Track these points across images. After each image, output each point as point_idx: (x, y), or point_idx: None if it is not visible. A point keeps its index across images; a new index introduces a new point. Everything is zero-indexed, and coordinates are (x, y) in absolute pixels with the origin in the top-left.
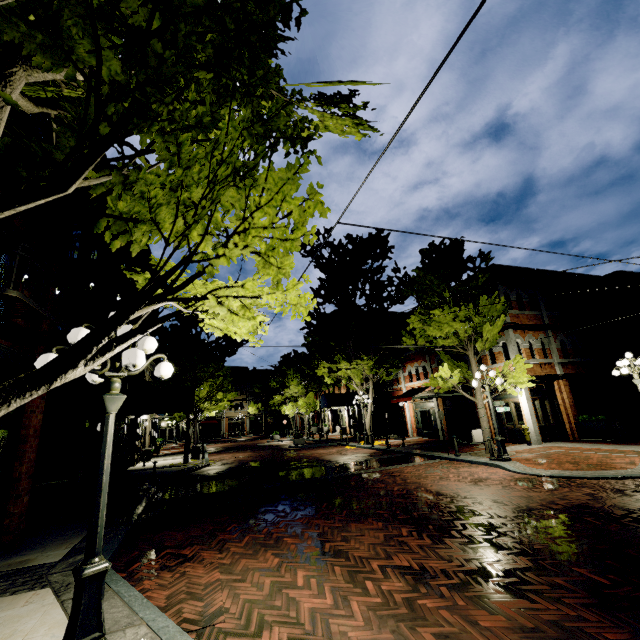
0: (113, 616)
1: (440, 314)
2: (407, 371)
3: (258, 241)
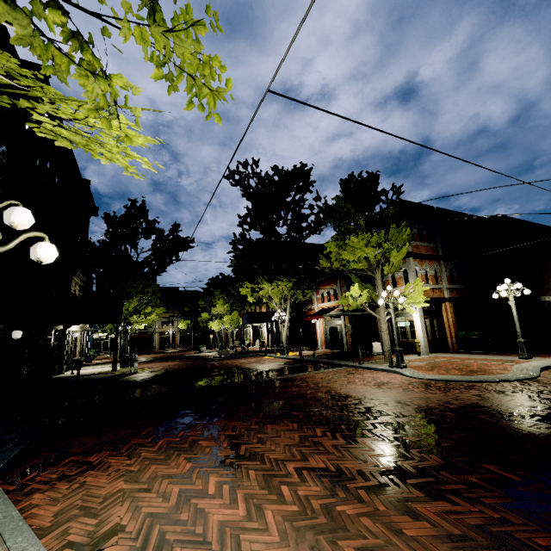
0: None
1: (355, 239)
2: (320, 293)
3: None
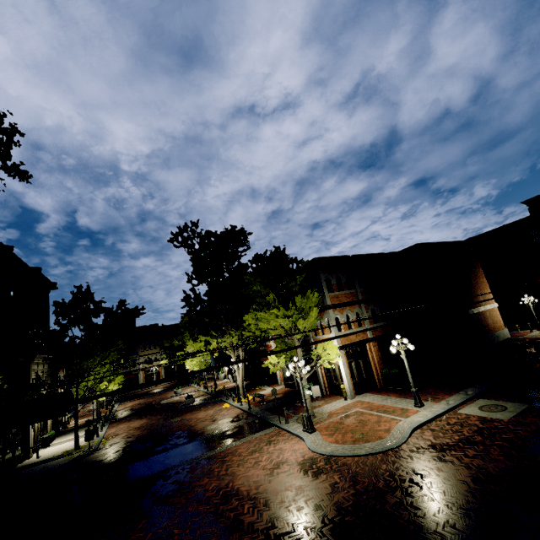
0: None
1: (265, 315)
2: None
3: None
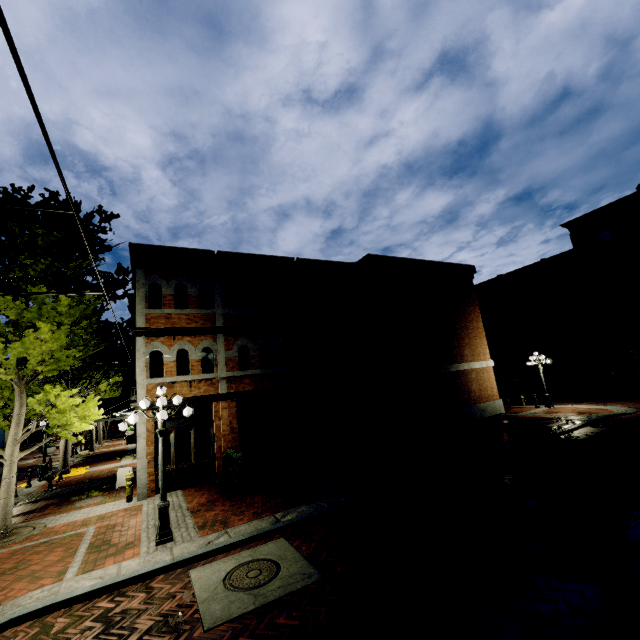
0: None
1: None
2: None
3: None
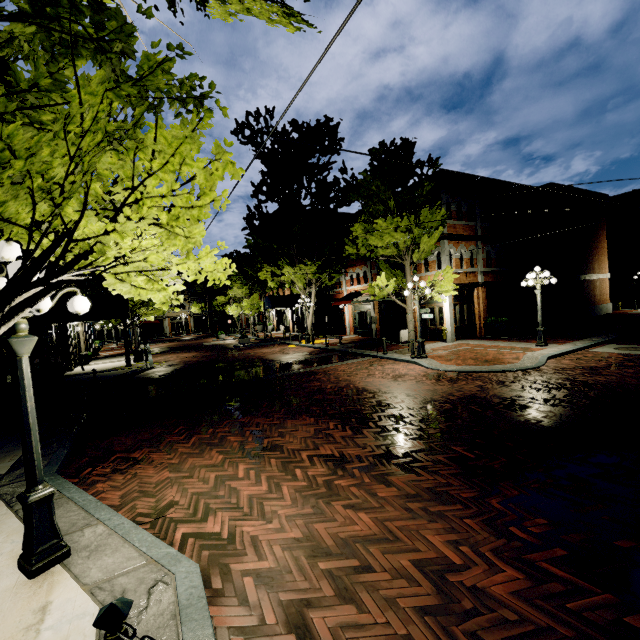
0: (70, 519)
1: (383, 224)
2: (349, 275)
3: (156, 211)
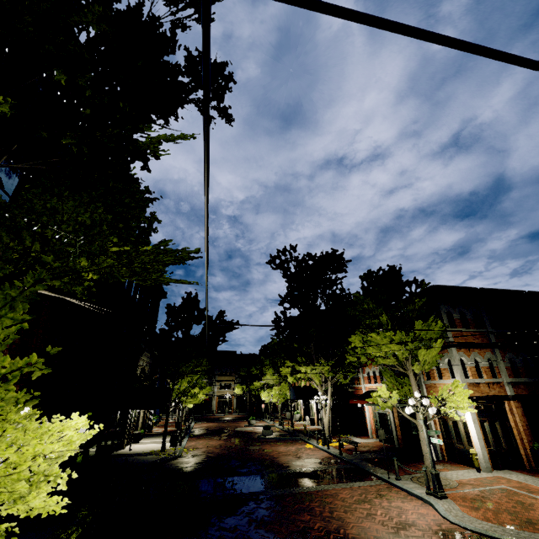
0: None
1: (377, 337)
2: (366, 372)
3: None
